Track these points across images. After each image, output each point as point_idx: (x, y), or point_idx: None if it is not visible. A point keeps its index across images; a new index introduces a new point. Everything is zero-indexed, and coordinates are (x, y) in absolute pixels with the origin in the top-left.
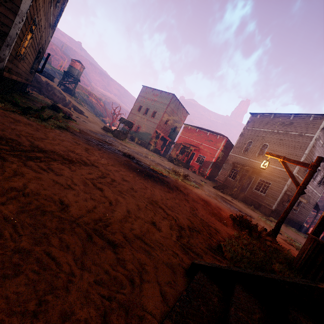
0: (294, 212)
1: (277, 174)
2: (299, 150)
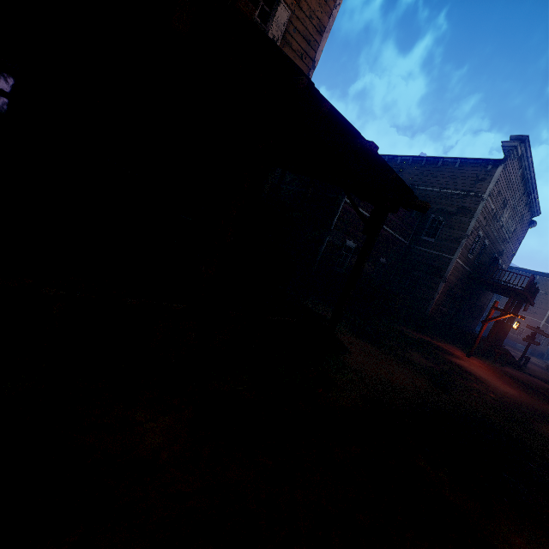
0: (540, 347)
1: (529, 322)
2: (545, 305)
